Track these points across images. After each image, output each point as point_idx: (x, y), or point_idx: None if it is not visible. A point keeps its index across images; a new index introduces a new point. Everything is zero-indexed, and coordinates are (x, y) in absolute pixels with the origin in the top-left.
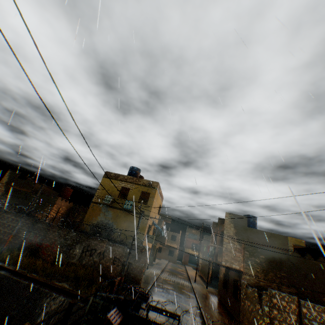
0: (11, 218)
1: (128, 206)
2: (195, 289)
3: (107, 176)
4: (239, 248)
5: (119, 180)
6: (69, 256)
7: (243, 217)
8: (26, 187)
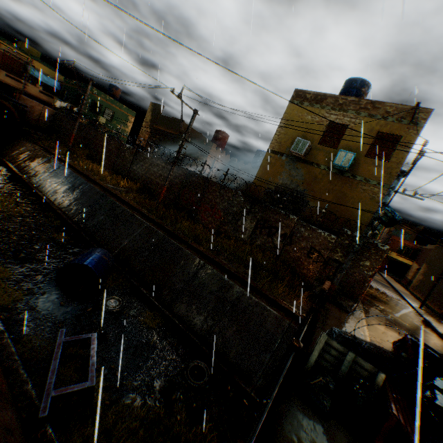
0: (161, 165)
1: (344, 162)
2: (432, 325)
3: (298, 101)
4: None
5: (323, 107)
6: (236, 229)
7: None
8: (171, 128)
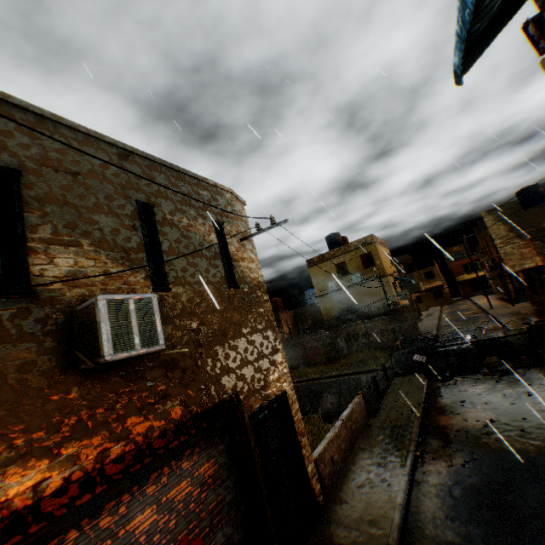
0: None
1: (358, 280)
2: (493, 315)
3: (312, 265)
4: (522, 243)
5: (326, 260)
6: (338, 351)
7: (509, 204)
8: None
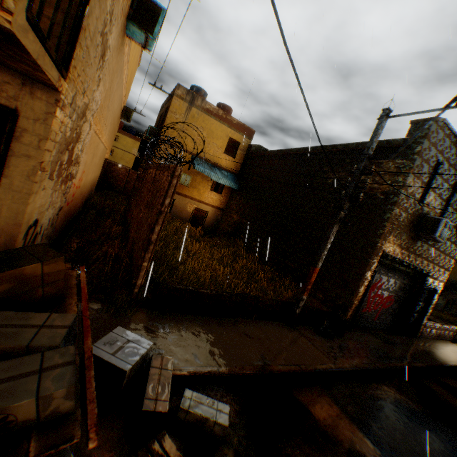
0: None
1: None
2: None
3: None
4: None
5: None
6: None
7: None
8: None
